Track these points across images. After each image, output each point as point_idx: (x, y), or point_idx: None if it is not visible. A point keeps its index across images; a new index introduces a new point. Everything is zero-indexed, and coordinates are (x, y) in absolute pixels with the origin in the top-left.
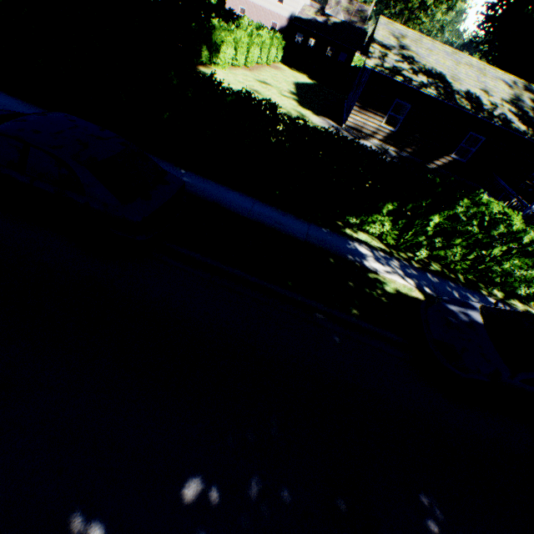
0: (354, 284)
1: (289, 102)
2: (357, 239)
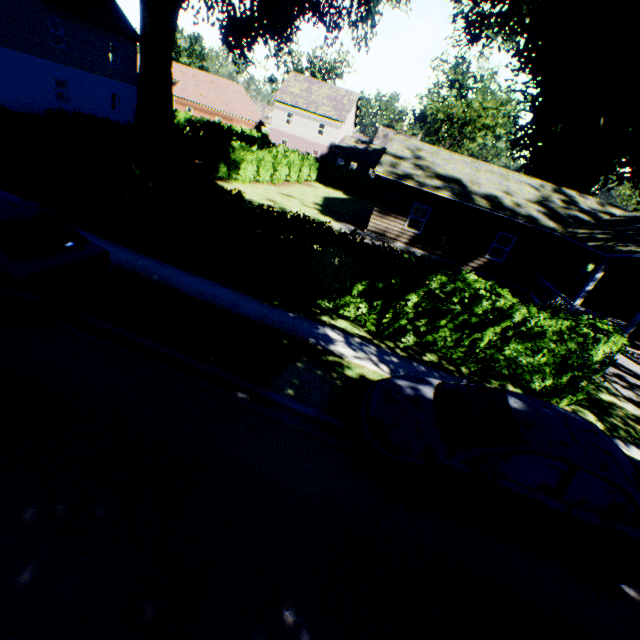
0: (303, 366)
1: (310, 210)
2: (331, 325)
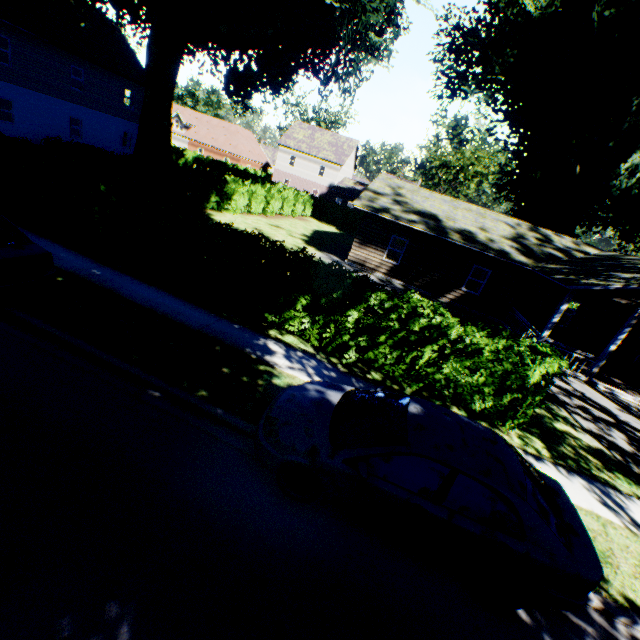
0: (229, 371)
1: (295, 240)
2: (275, 338)
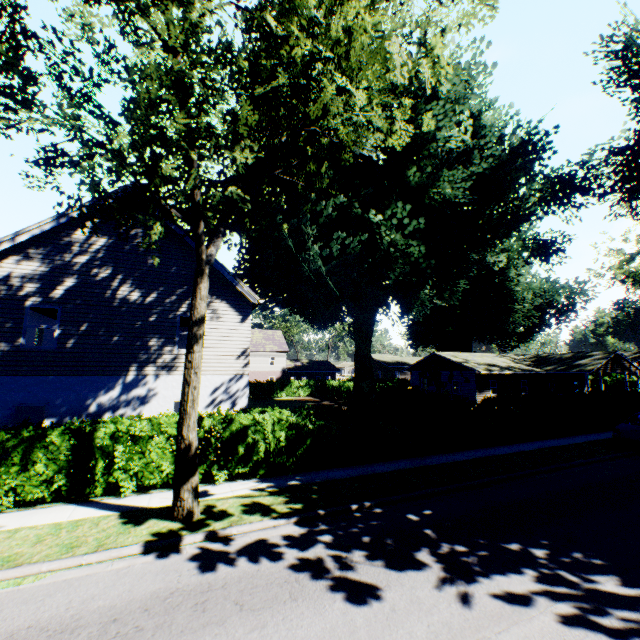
0: None
1: None
2: None
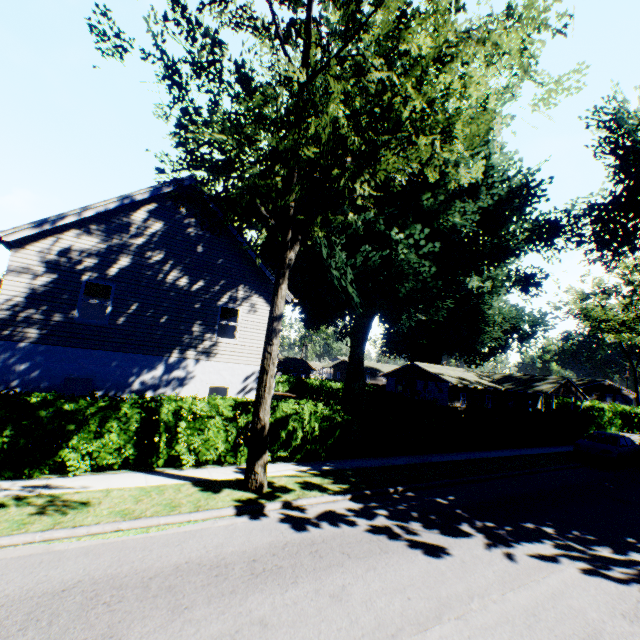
0: None
1: None
2: None
